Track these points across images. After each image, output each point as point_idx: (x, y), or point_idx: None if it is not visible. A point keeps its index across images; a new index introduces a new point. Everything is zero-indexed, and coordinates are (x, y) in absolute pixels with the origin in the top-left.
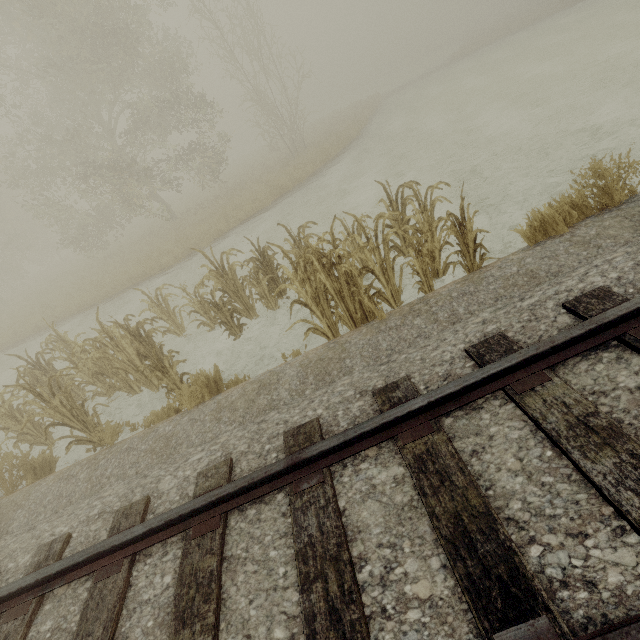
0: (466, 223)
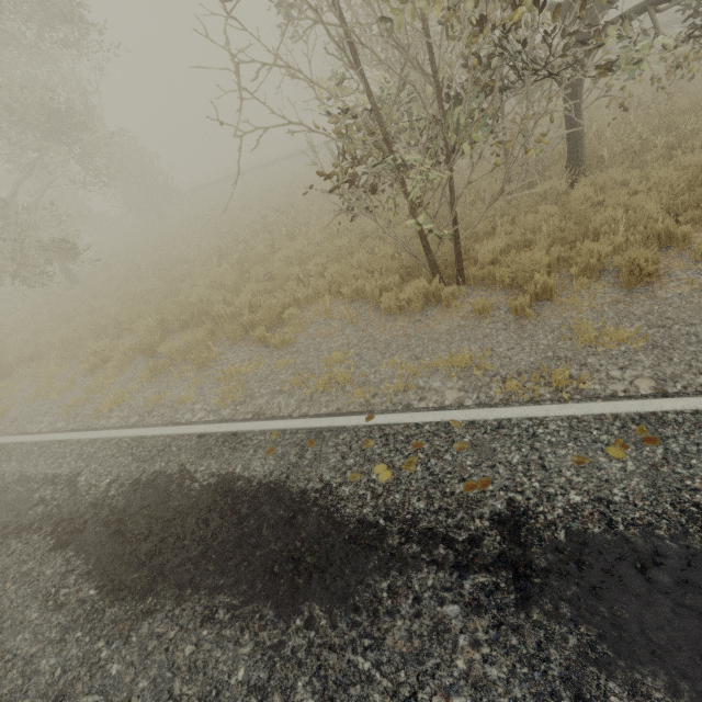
0: None
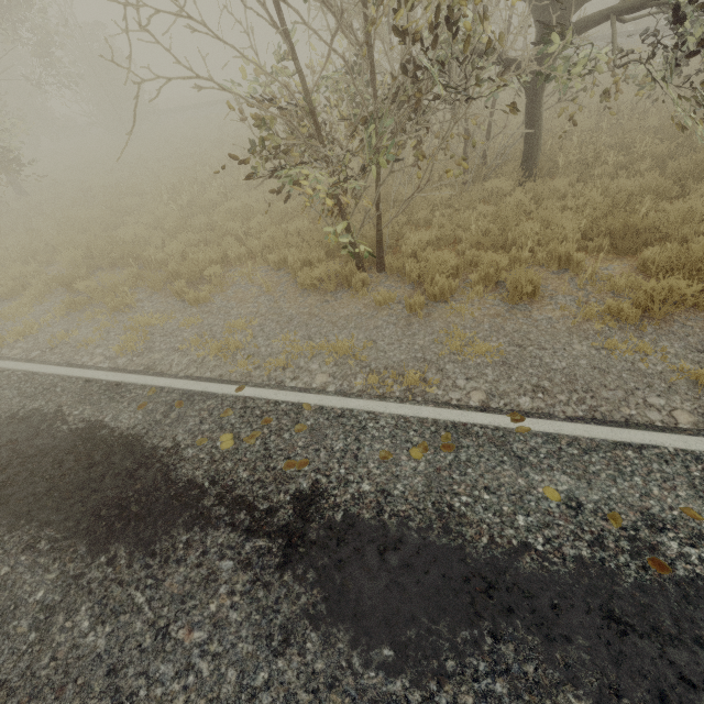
0: None
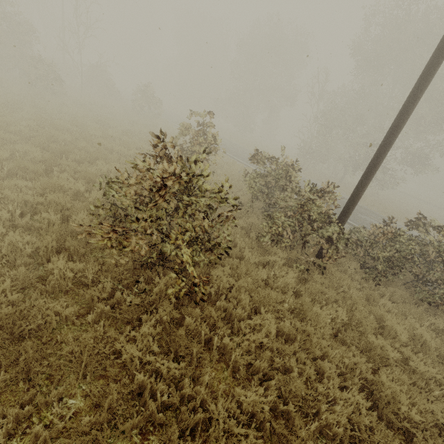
0: None
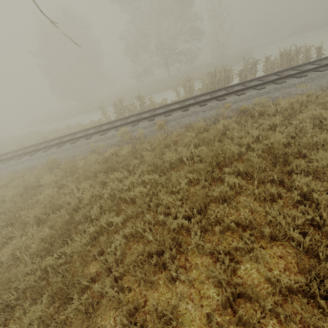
0: (321, 49)
